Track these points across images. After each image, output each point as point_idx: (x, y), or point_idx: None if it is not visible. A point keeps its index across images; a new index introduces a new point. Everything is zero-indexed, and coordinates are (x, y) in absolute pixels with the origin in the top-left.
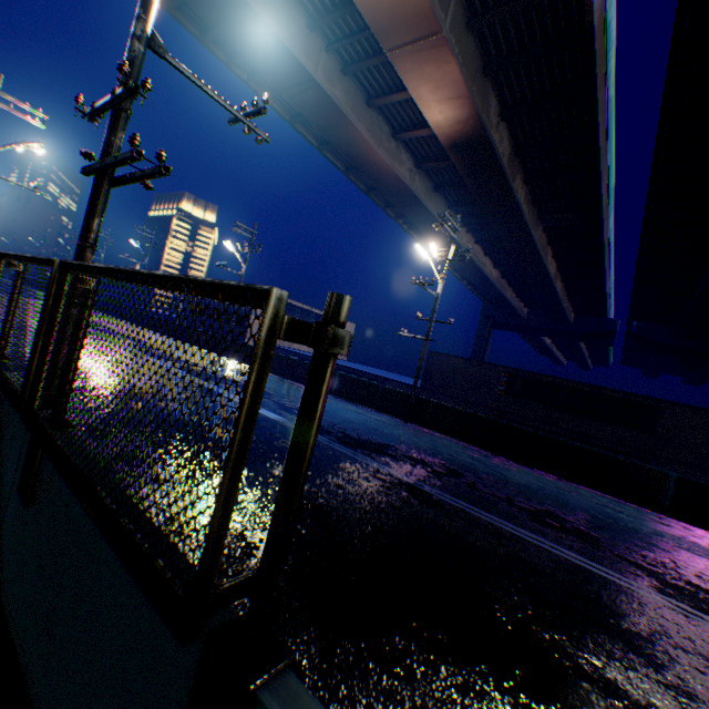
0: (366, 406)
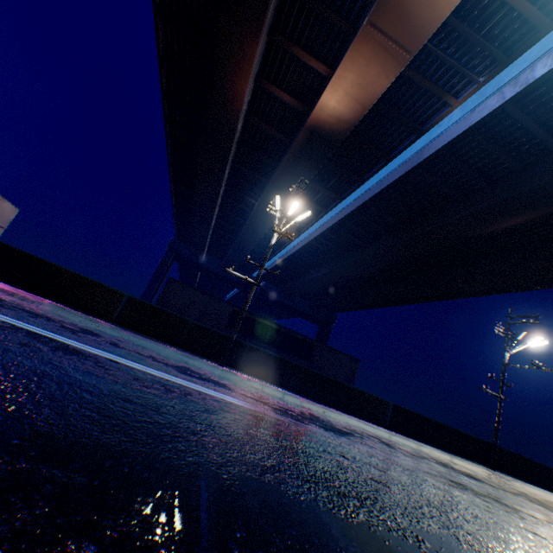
0: (166, 342)
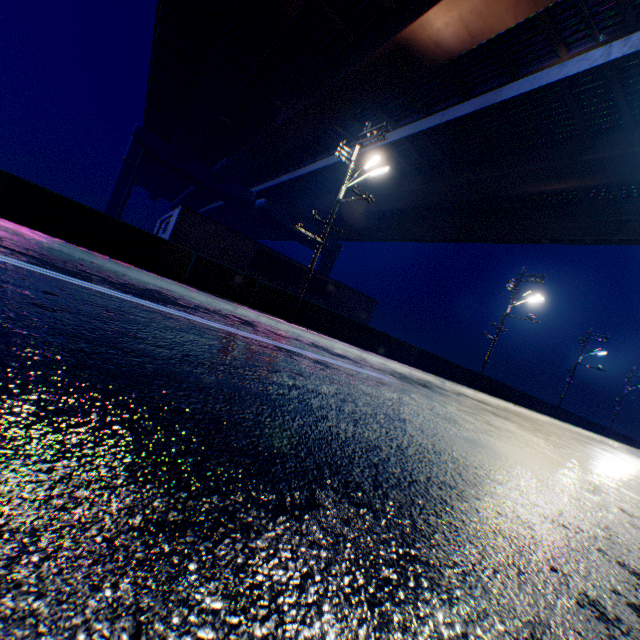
0: (238, 302)
